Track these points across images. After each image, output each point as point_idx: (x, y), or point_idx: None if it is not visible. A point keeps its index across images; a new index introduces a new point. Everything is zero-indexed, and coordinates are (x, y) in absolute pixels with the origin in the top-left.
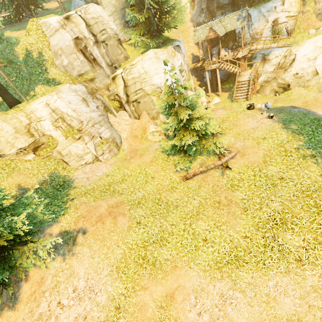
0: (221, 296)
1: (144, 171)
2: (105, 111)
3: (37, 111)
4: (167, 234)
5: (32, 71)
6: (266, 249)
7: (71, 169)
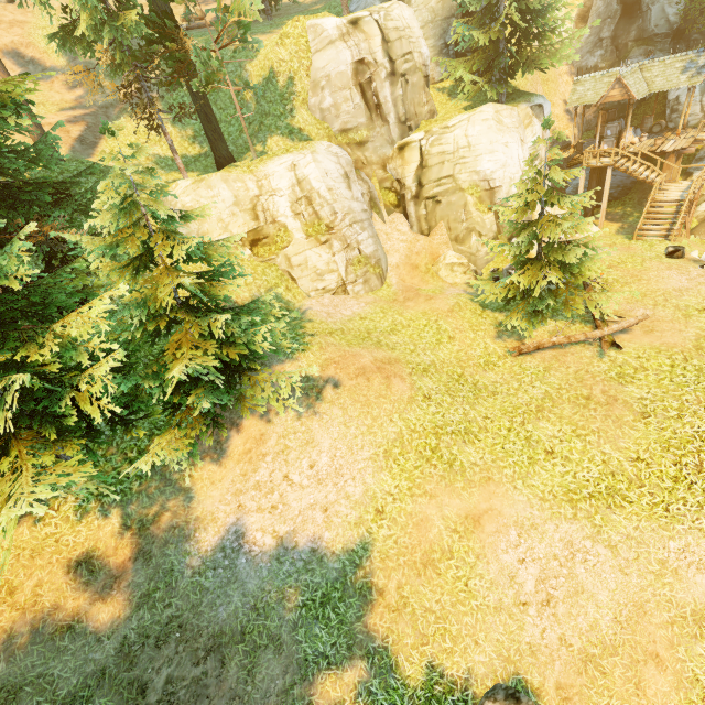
0: (567, 544)
1: (434, 324)
2: (369, 207)
3: (275, 178)
4: (476, 427)
5: (269, 109)
6: (677, 485)
7: (298, 293)
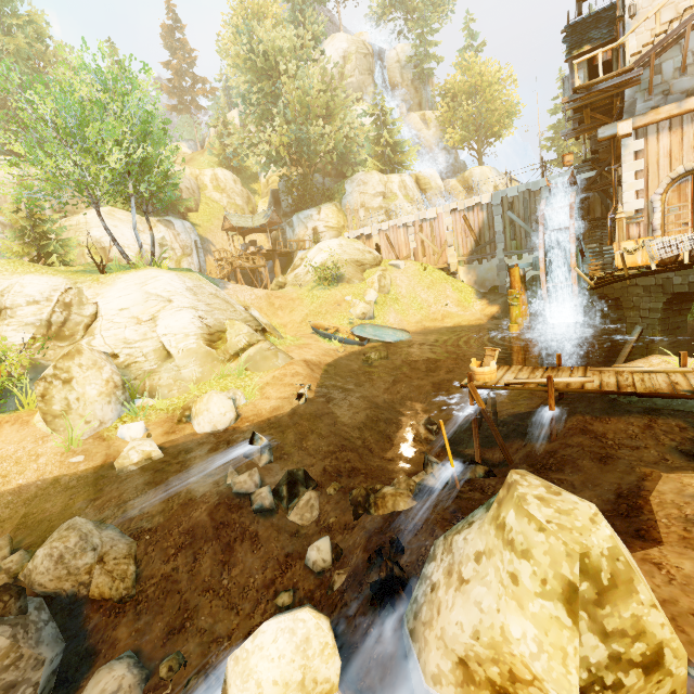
0: None
1: None
2: None
3: None
4: None
5: None
6: None
7: None
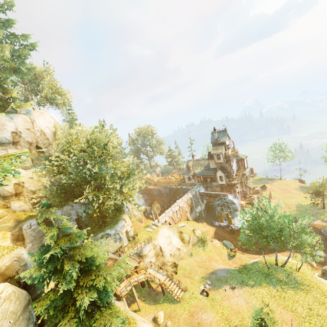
0: None
1: None
2: None
3: None
4: None
5: None
6: None
7: None
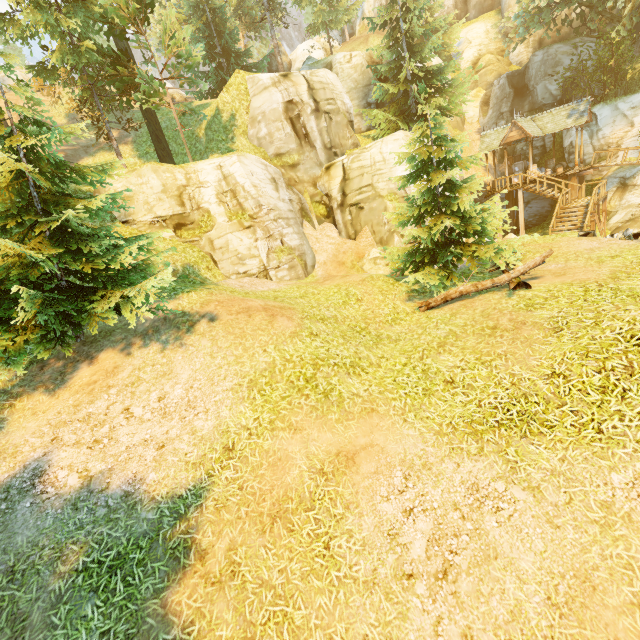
0: (472, 488)
1: (344, 290)
2: (300, 215)
3: (203, 173)
4: (367, 363)
5: (213, 136)
6: (606, 396)
7: (219, 274)
